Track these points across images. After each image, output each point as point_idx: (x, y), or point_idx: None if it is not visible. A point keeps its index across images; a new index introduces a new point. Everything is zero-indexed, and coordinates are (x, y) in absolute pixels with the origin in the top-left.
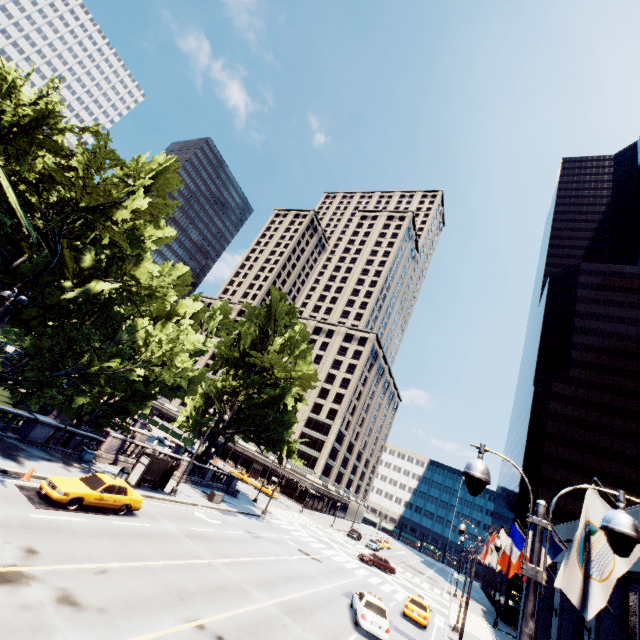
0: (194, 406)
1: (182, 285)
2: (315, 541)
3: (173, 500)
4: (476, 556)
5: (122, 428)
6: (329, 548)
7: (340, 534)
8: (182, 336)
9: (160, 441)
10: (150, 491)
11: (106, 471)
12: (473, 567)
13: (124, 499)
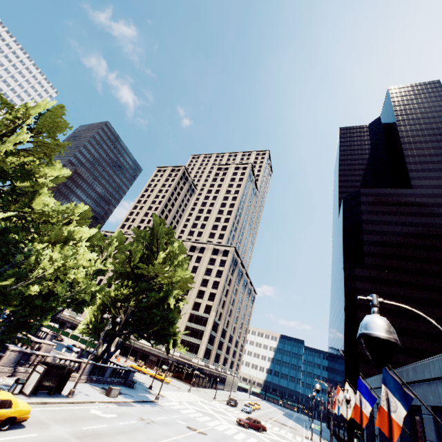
0: (93, 314)
1: (83, 219)
2: (201, 415)
3: (70, 402)
4: (332, 411)
5: (22, 341)
6: (213, 419)
7: (221, 404)
8: (79, 256)
9: (69, 348)
10: (46, 397)
11: (1, 384)
12: (331, 421)
13: (7, 412)
